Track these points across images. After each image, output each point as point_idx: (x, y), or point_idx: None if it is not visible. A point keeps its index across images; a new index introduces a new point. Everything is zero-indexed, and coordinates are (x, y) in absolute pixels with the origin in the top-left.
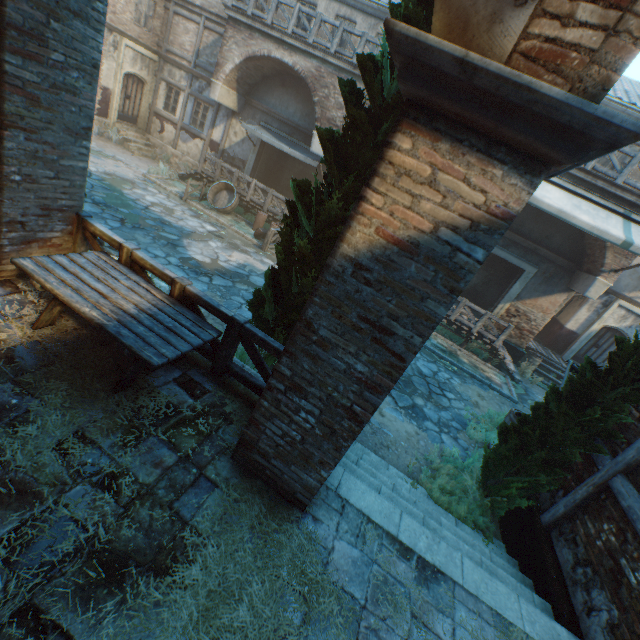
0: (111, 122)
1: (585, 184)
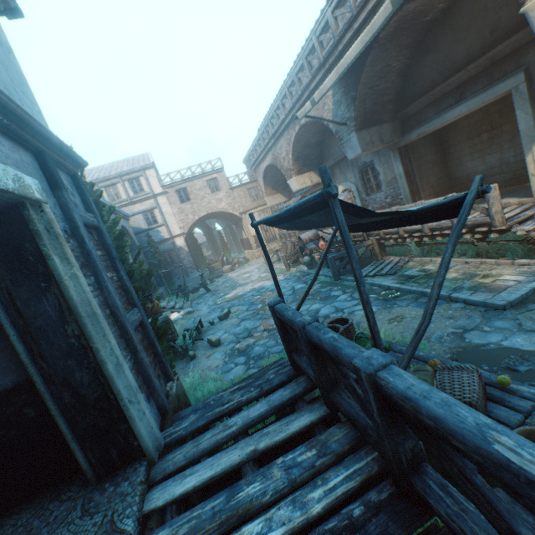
0: None
1: None
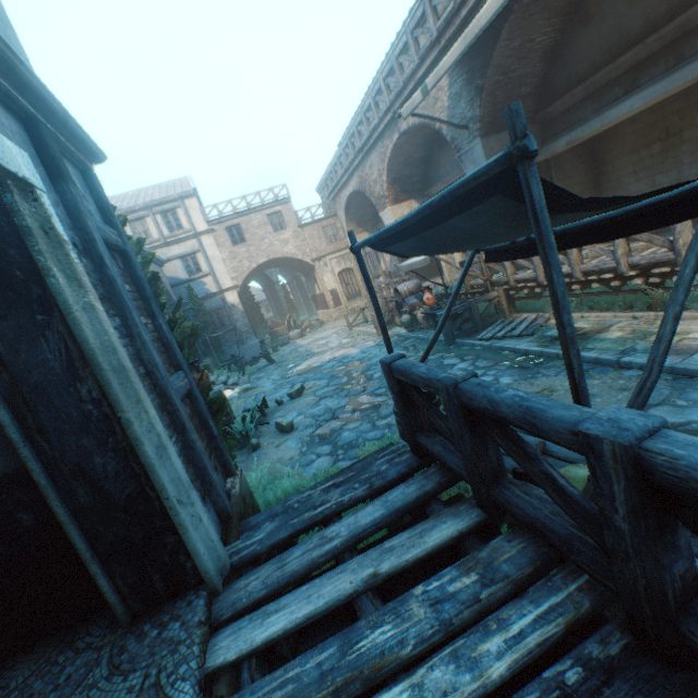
0: (343, 306)
1: None
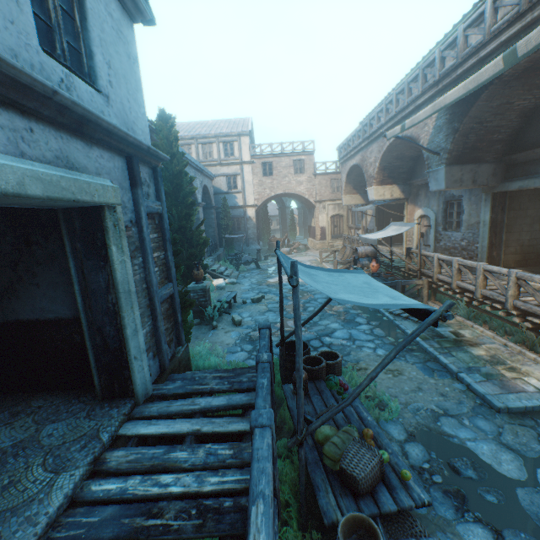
0: (326, 241)
1: (536, 24)
